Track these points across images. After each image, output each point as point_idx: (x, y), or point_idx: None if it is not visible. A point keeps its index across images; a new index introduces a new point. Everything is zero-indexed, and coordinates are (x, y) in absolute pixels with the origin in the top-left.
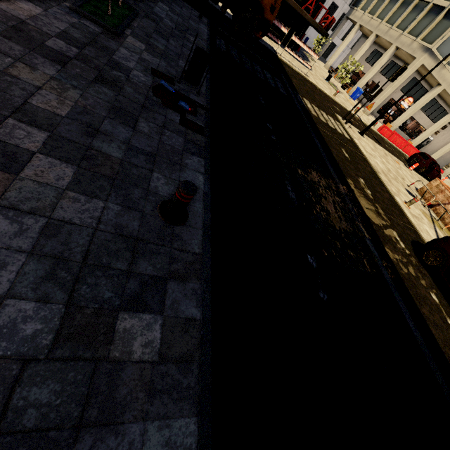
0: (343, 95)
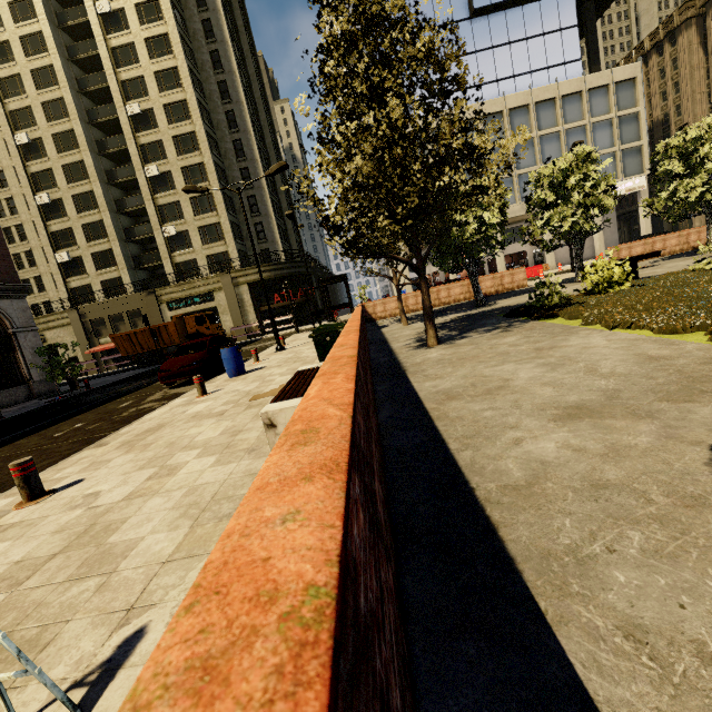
0: None
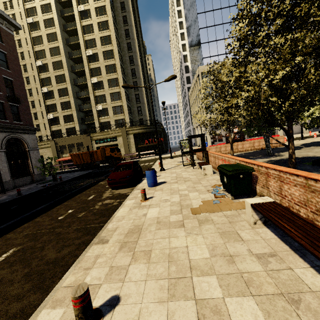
0: None
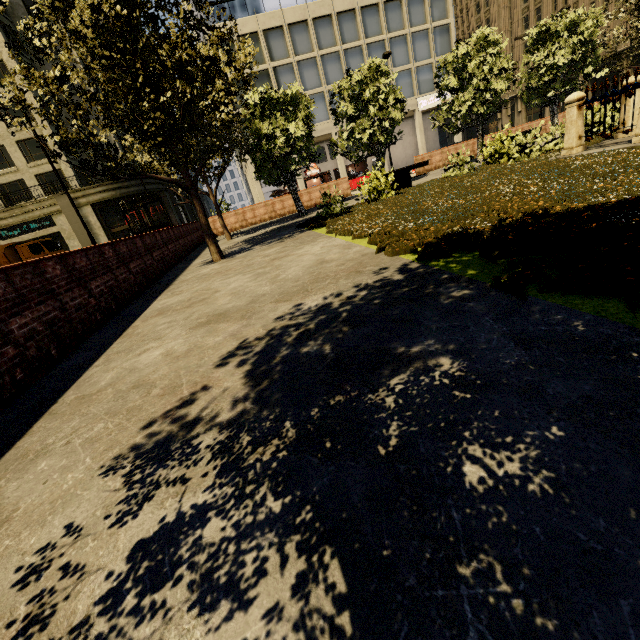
0: None
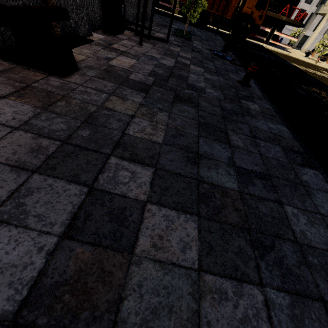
0: (323, 63)
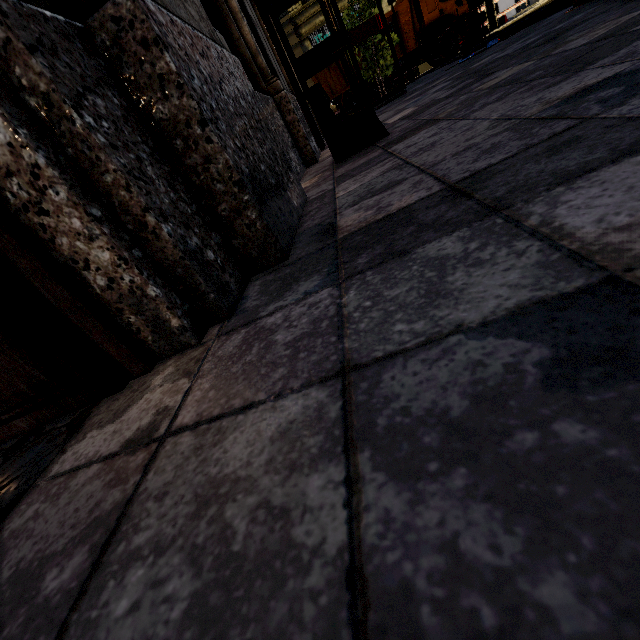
0: None
